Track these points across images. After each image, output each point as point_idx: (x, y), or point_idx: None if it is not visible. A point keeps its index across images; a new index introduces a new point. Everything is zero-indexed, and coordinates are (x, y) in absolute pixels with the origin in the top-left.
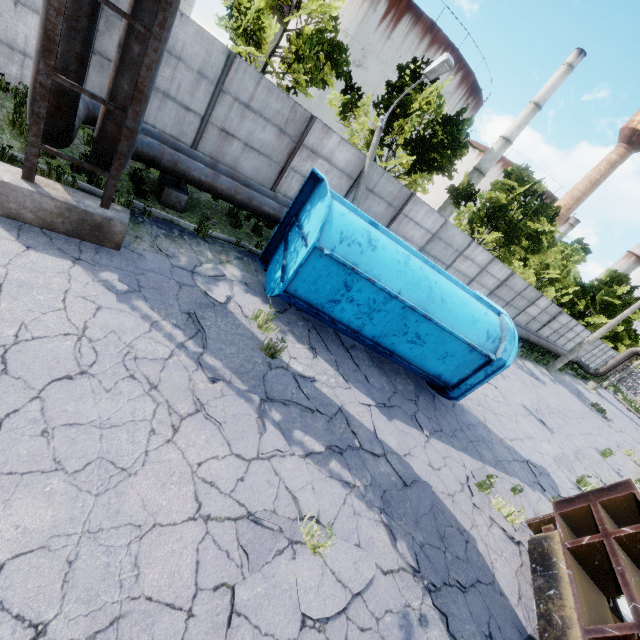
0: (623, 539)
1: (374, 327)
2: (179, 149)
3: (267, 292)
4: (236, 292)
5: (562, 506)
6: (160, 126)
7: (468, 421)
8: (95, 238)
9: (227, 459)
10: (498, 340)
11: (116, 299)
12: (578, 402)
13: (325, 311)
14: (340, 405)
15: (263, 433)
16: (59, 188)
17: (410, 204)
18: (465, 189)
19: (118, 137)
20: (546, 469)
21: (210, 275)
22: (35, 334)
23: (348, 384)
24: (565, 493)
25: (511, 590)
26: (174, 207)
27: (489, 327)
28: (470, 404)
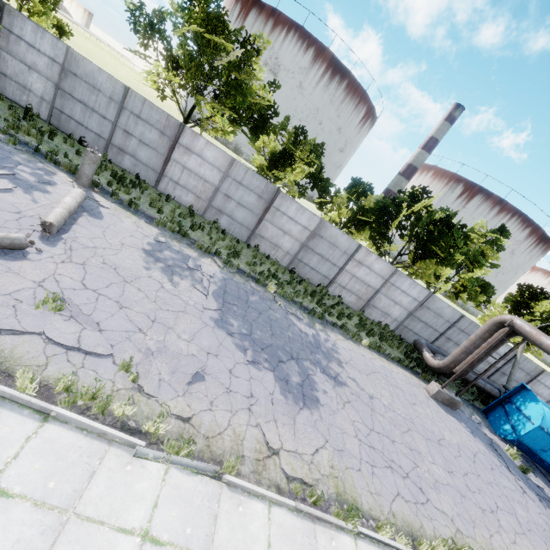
0: None
1: None
2: (444, 355)
3: (498, 433)
4: (488, 432)
5: None
6: (422, 335)
7: None
8: (451, 406)
9: (544, 515)
10: None
11: (473, 436)
12: None
13: (536, 453)
14: None
15: (546, 509)
16: (445, 389)
17: (542, 375)
18: None
19: (465, 375)
20: None
21: (477, 422)
22: (475, 450)
23: None
24: None
25: None
26: (442, 380)
27: None
28: None
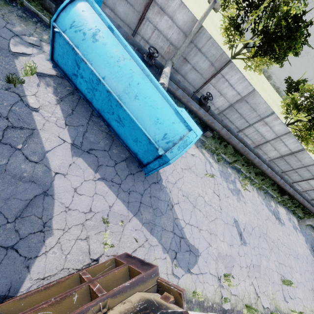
0: (91, 290)
1: (97, 102)
2: None
3: None
4: (39, 56)
5: (121, 256)
6: None
7: (157, 195)
8: None
9: None
10: (172, 144)
11: None
12: (306, 250)
13: (73, 81)
14: (39, 129)
15: None
16: None
17: (227, 68)
18: (298, 82)
19: None
20: (199, 252)
21: (28, 42)
22: None
23: (65, 127)
24: (197, 271)
25: (41, 271)
26: (49, 11)
27: (169, 132)
28: (175, 191)
